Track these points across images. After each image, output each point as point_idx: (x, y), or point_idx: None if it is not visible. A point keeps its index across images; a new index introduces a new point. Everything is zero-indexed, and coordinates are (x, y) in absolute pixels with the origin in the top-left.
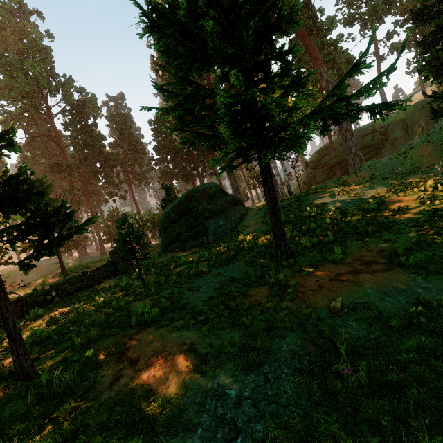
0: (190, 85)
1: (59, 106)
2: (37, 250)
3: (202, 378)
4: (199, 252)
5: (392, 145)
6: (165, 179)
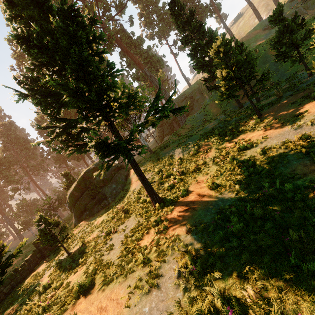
0: (64, 122)
1: None
2: None
3: (130, 310)
4: (105, 214)
5: (198, 103)
6: (59, 163)
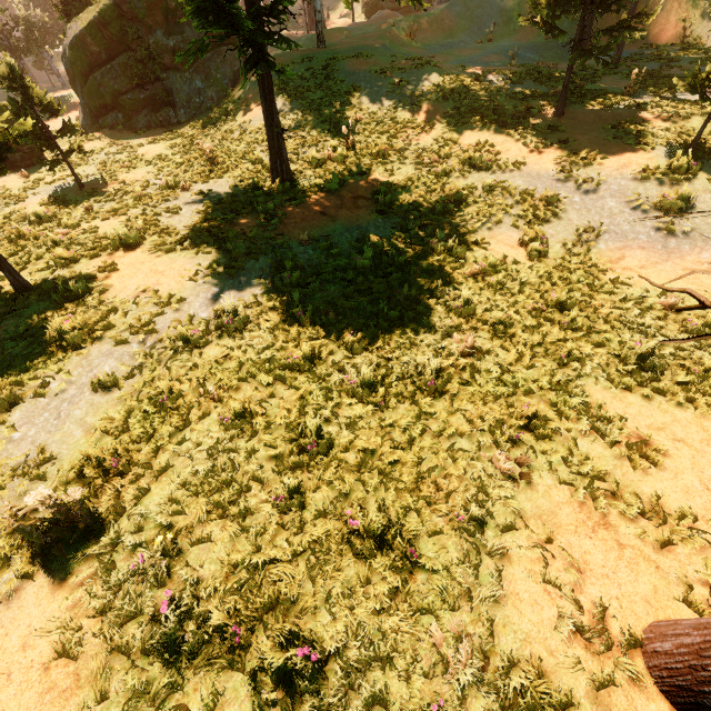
0: None
1: None
2: None
3: (196, 284)
4: (165, 143)
5: None
6: None
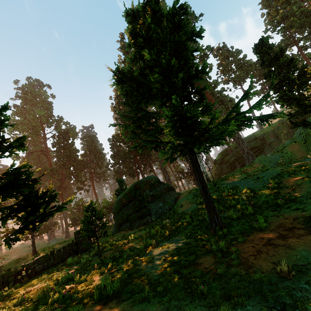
0: (141, 111)
1: (52, 133)
2: (22, 227)
3: None
4: (145, 230)
5: (270, 146)
6: (117, 176)
